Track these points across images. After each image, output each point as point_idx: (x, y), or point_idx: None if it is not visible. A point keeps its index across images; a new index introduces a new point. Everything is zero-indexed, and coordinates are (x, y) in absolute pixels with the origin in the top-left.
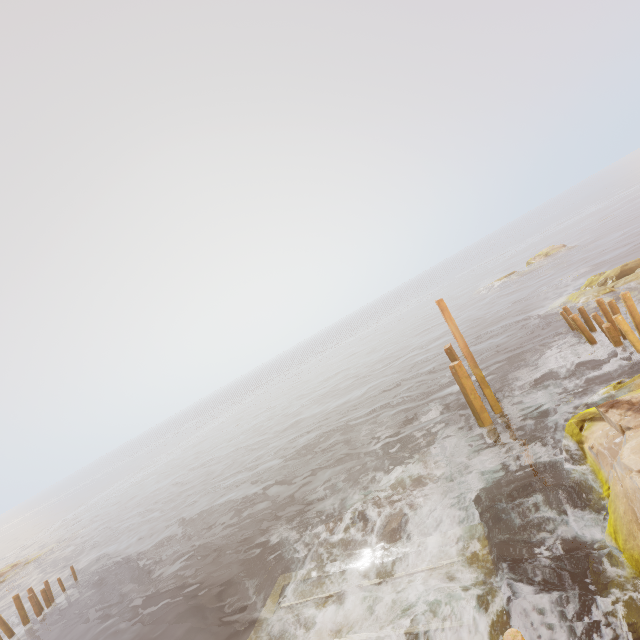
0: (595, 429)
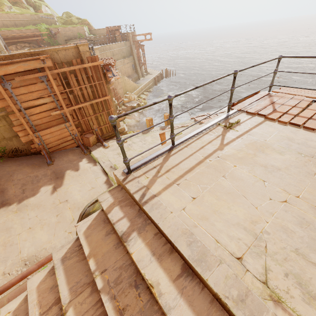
0: None
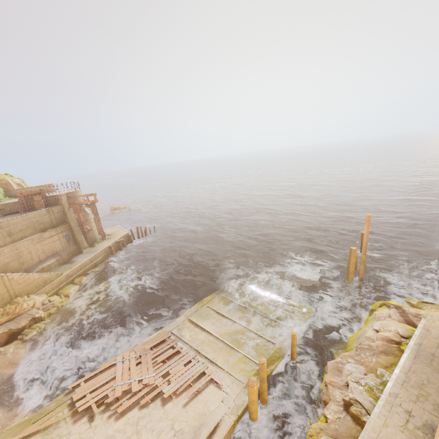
0: (383, 310)
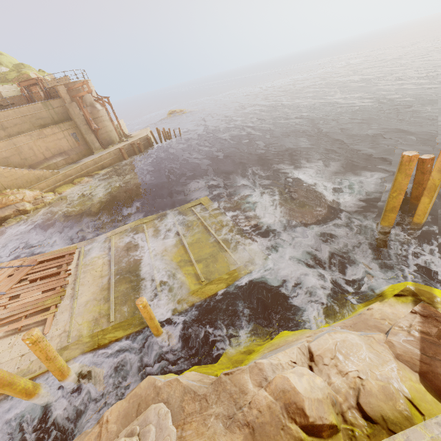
0: (396, 307)
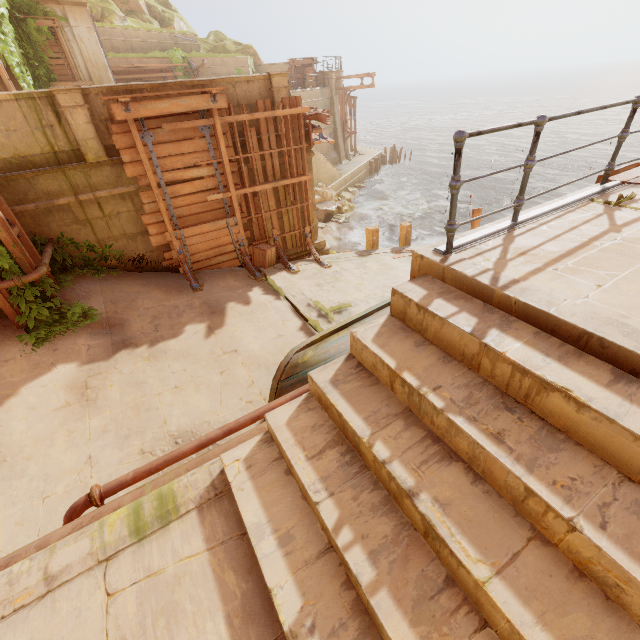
0: None
